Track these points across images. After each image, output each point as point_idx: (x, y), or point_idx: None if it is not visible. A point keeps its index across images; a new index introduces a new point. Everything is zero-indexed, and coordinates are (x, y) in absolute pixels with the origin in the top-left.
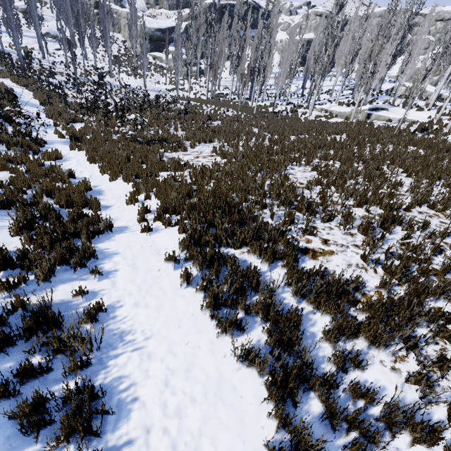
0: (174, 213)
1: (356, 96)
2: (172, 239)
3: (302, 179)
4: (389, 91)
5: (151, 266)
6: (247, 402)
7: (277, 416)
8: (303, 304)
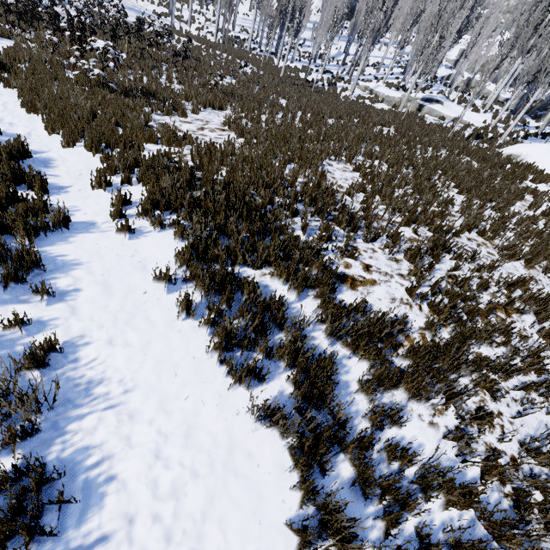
0: (167, 210)
1: (409, 78)
2: (164, 249)
3: (342, 181)
4: (444, 79)
5: (132, 286)
6: (265, 472)
7: (303, 488)
8: (337, 346)
